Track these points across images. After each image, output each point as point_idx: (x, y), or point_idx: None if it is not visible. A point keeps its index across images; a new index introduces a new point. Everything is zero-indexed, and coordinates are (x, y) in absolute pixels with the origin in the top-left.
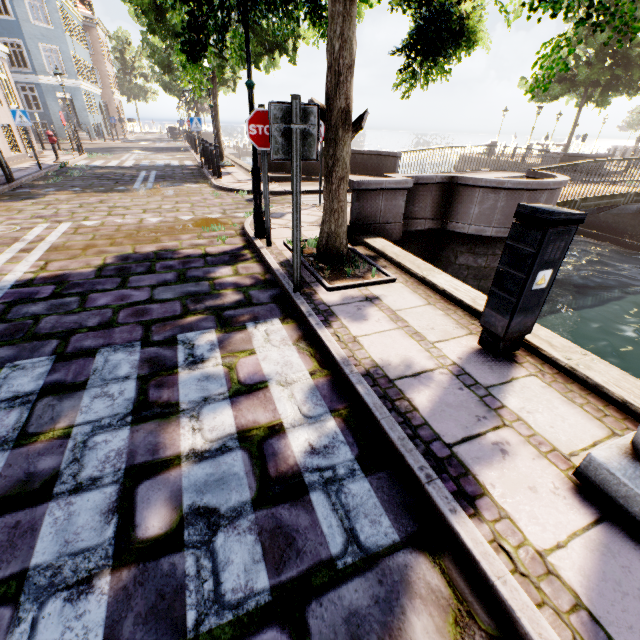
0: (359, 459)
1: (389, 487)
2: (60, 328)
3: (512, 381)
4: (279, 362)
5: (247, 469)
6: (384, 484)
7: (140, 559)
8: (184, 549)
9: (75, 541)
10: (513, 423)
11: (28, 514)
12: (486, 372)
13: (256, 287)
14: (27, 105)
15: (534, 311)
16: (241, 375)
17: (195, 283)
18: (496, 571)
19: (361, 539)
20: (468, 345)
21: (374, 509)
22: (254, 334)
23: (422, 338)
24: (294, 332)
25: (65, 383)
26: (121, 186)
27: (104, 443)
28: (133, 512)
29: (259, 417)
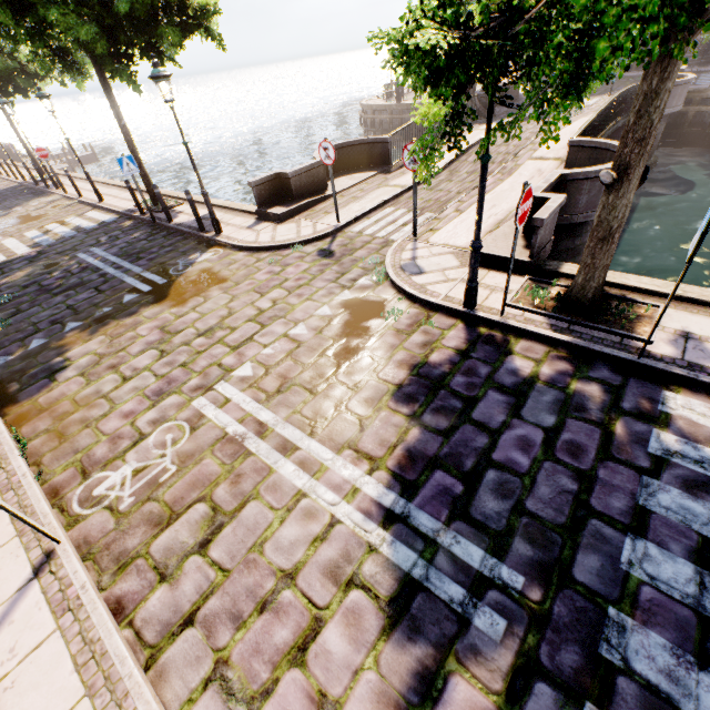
0: None
1: None
2: (564, 507)
3: None
4: None
5: None
6: None
7: None
8: None
9: None
10: None
11: None
12: None
13: (582, 367)
14: None
15: None
16: None
17: (534, 391)
18: None
19: None
20: None
21: None
22: (684, 415)
23: None
24: (699, 396)
25: (694, 547)
26: (121, 294)
27: None
28: None
29: None
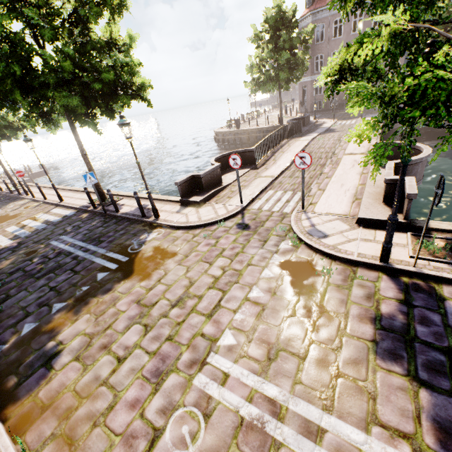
0: None
1: None
2: None
3: None
4: None
5: None
6: None
7: None
8: None
9: None
10: None
11: None
12: None
13: None
14: None
15: None
16: None
17: None
18: None
19: None
20: None
21: None
22: None
23: None
24: None
25: None
26: (94, 273)
27: None
28: None
29: None
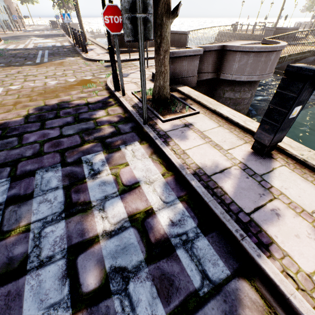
0: (199, 226)
1: (219, 241)
2: (9, 159)
3: (273, 170)
4: (143, 169)
5: (138, 240)
6: (215, 240)
7: (87, 306)
8: (112, 296)
9: (46, 299)
10: (279, 196)
11: (14, 285)
12: (259, 166)
13: (121, 122)
14: None
15: (286, 130)
16: (123, 180)
17: (85, 122)
18: (289, 291)
19: (209, 276)
20: (246, 150)
21: (213, 256)
22: (125, 153)
23: (220, 148)
24: (148, 149)
25: (20, 195)
26: (28, 61)
27: (51, 232)
28: (77, 276)
29: (138, 206)
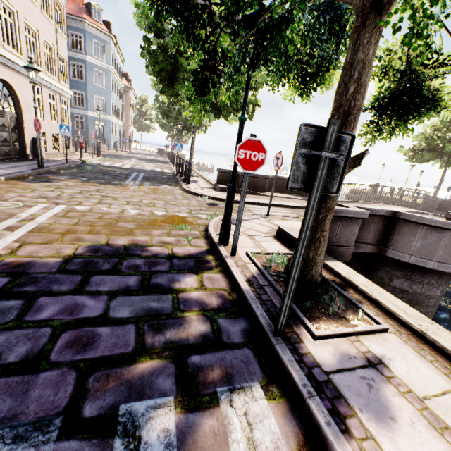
0: None
1: None
2: None
3: None
4: None
5: None
6: None
7: None
8: None
9: None
10: None
11: None
12: None
13: (224, 312)
14: (77, 126)
15: None
16: None
17: (157, 295)
18: None
19: None
20: None
21: None
22: (230, 421)
23: None
24: (288, 425)
25: None
26: (117, 181)
27: None
28: None
29: None
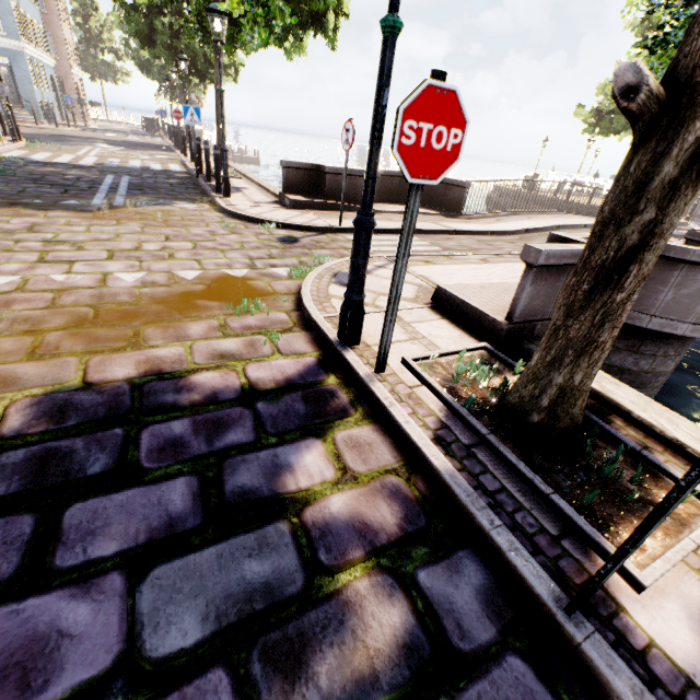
0: None
1: None
2: None
3: None
4: None
5: None
6: None
7: None
8: None
9: None
10: None
11: None
12: None
13: (420, 544)
14: None
15: None
16: None
17: (255, 532)
18: None
19: None
20: None
21: None
22: None
23: None
24: None
25: None
26: (72, 198)
27: None
28: None
29: None
